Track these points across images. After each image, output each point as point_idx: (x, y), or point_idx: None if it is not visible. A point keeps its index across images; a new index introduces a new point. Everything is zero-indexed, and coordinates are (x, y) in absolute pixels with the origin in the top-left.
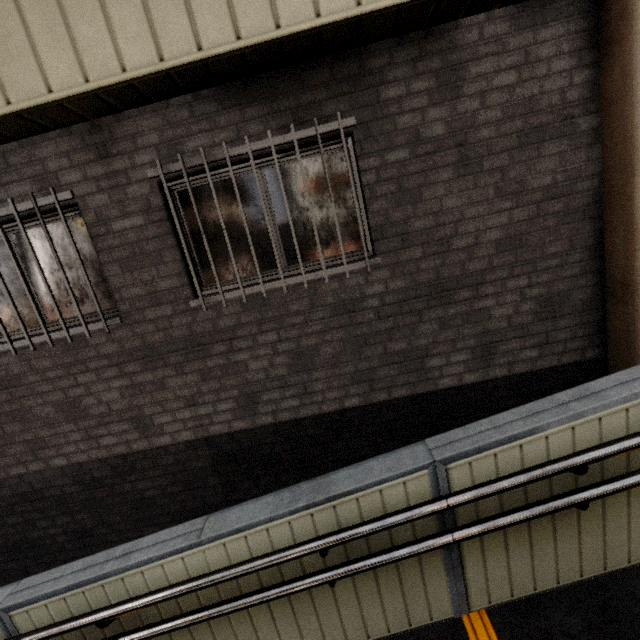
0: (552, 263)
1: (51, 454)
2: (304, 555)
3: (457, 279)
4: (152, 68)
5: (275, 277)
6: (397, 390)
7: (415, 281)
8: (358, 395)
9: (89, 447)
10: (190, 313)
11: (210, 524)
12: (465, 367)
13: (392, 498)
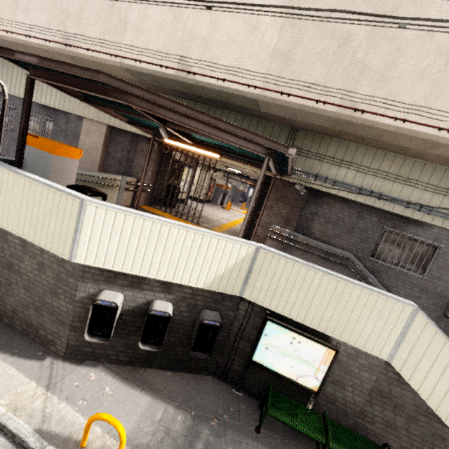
0: None
1: None
2: None
3: None
4: None
5: None
6: None
7: None
8: None
9: None
10: None
11: None
12: None
13: None
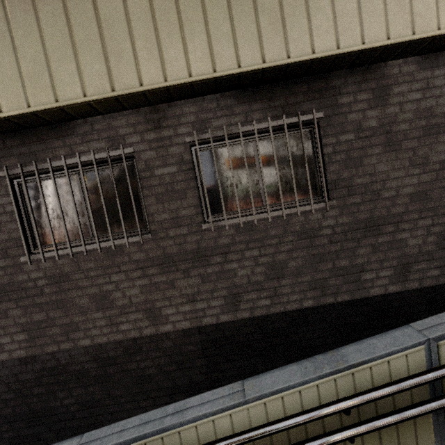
0: None
1: (80, 336)
2: (337, 412)
3: (384, 218)
4: (208, 76)
5: (259, 211)
6: (341, 295)
7: (356, 218)
8: (313, 298)
9: (110, 331)
10: (200, 233)
11: (249, 387)
12: (389, 280)
13: (396, 368)
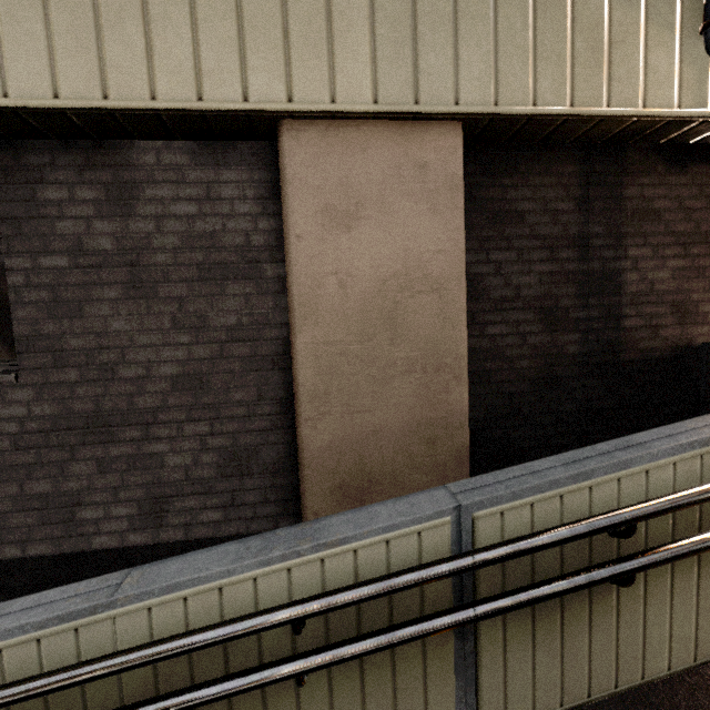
0: (238, 411)
1: None
2: None
3: (123, 414)
4: None
5: None
6: (35, 545)
7: (69, 409)
8: None
9: None
10: None
11: None
12: (130, 524)
13: None
